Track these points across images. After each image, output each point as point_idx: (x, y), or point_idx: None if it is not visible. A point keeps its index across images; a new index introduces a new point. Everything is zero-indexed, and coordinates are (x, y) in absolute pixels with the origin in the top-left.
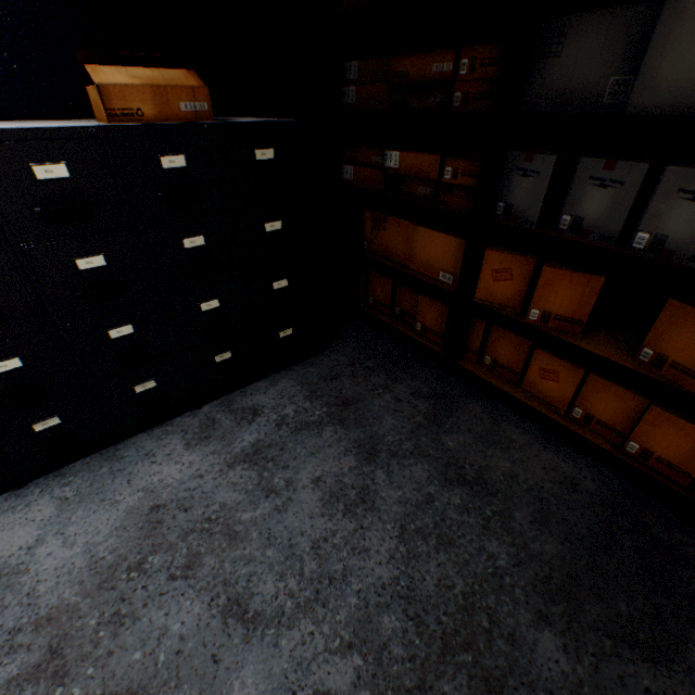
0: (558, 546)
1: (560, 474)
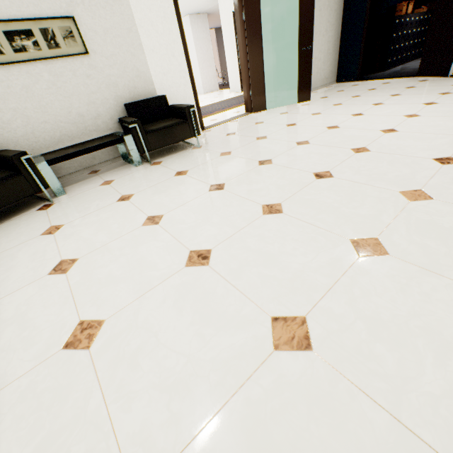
0: None
1: None
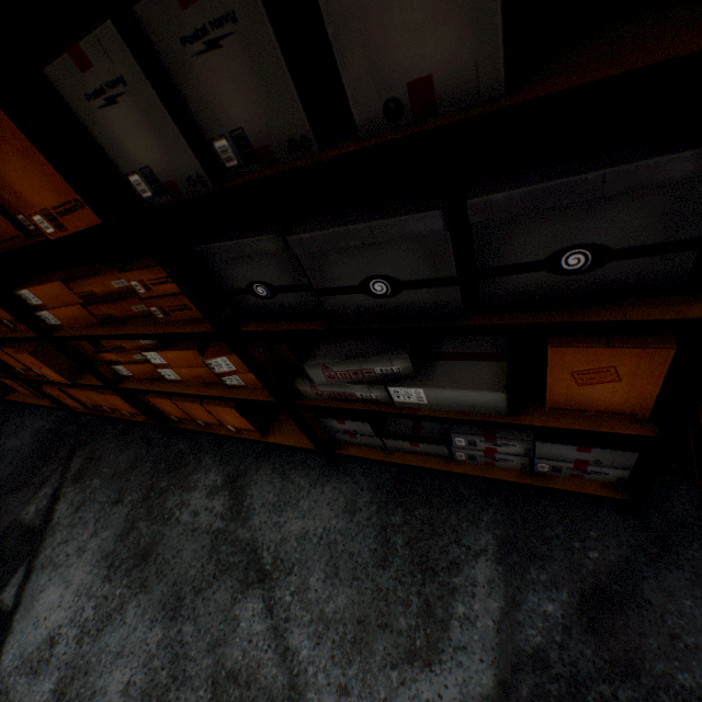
0: (12, 469)
1: (38, 429)
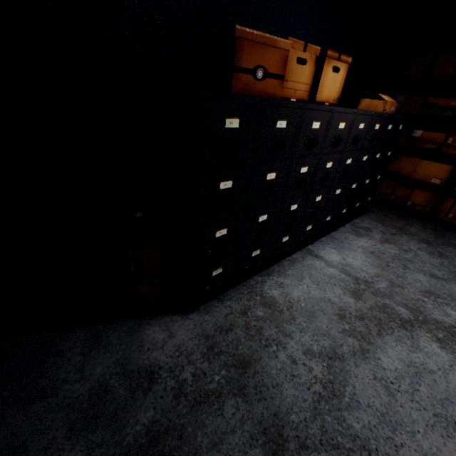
0: None
1: None
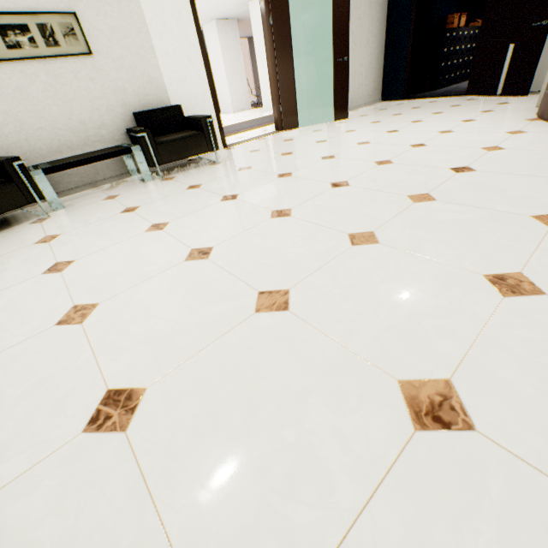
0: None
1: None
